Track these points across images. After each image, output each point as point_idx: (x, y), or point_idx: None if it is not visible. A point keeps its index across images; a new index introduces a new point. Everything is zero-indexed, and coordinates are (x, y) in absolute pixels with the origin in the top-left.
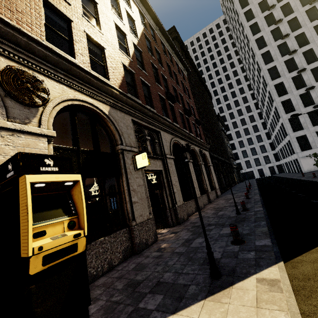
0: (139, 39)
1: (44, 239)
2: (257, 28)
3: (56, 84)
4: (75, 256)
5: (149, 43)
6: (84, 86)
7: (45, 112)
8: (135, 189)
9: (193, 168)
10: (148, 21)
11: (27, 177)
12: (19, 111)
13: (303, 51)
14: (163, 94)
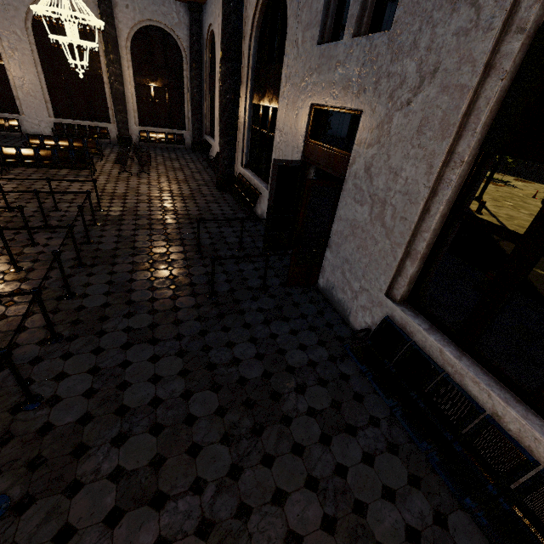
0: None
1: None
2: None
3: None
4: None
5: None
6: None
7: None
8: None
9: None
10: None
11: None
12: None
13: None
14: None
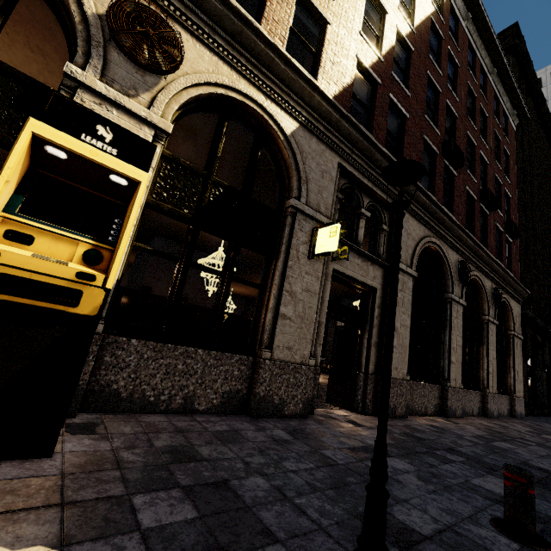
0: (415, 26)
1: (22, 250)
2: None
3: (207, 54)
4: (69, 315)
5: (437, 43)
6: (257, 71)
7: (168, 88)
8: (295, 292)
9: (462, 320)
10: None
11: (32, 122)
12: (126, 74)
13: None
14: (435, 144)
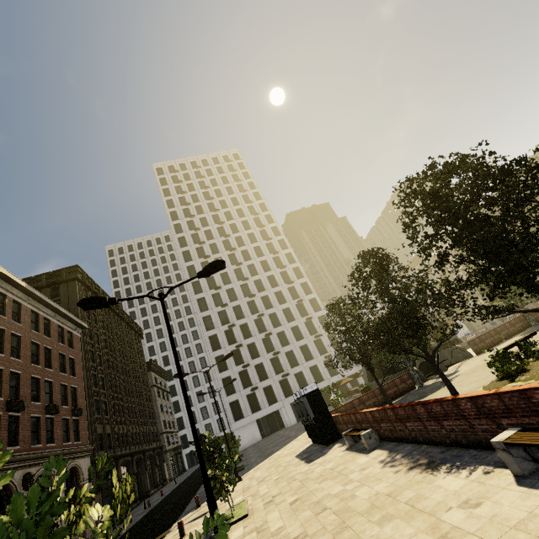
0: None
1: None
2: (195, 271)
3: None
4: None
5: (1, 332)
6: None
7: None
8: None
9: None
10: (14, 296)
11: None
12: None
13: (233, 306)
14: None
